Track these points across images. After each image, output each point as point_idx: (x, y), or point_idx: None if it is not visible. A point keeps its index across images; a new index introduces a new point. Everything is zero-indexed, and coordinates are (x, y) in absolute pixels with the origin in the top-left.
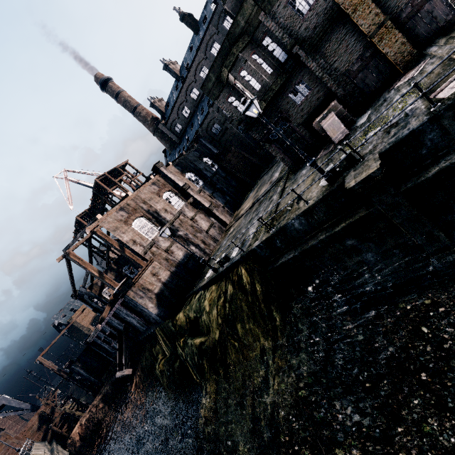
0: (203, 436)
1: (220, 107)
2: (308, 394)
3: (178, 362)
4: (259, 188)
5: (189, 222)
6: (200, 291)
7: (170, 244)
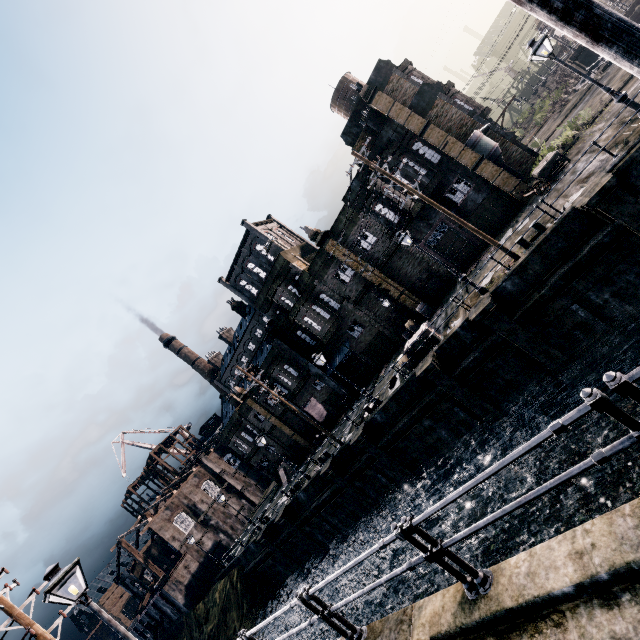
0: None
1: None
2: None
3: None
4: None
5: (221, 508)
6: (217, 582)
7: (202, 536)
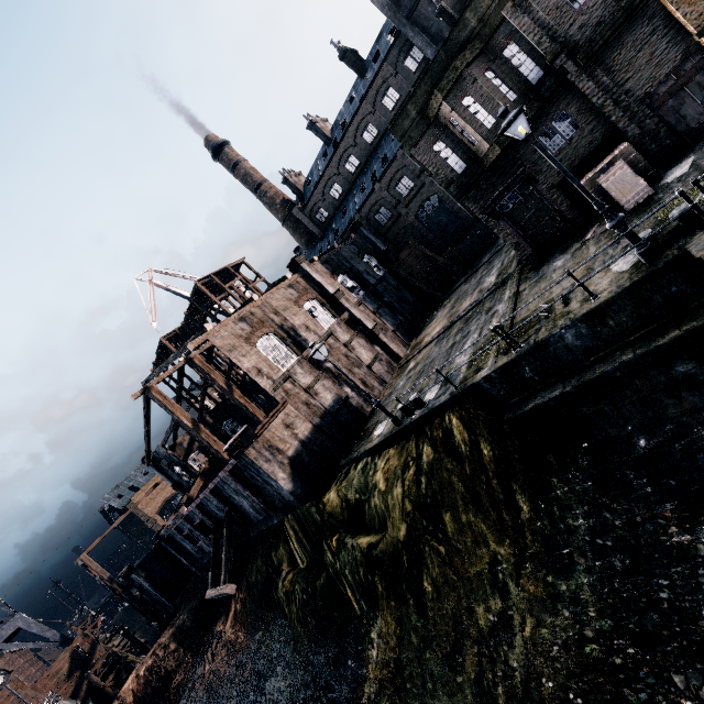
0: None
1: (391, 183)
2: (606, 654)
3: (322, 578)
4: (457, 302)
5: (342, 349)
6: (365, 458)
7: (313, 381)
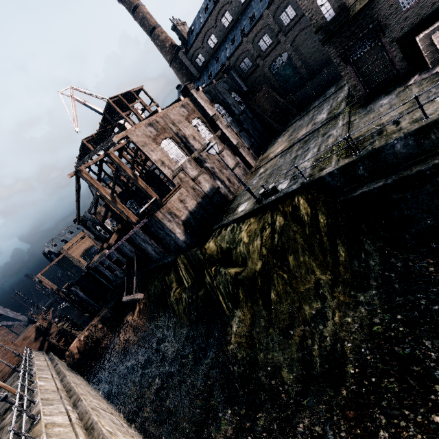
0: (236, 360)
1: (255, 38)
2: (386, 330)
3: (202, 291)
4: (294, 132)
5: (216, 155)
6: (232, 224)
7: (198, 174)
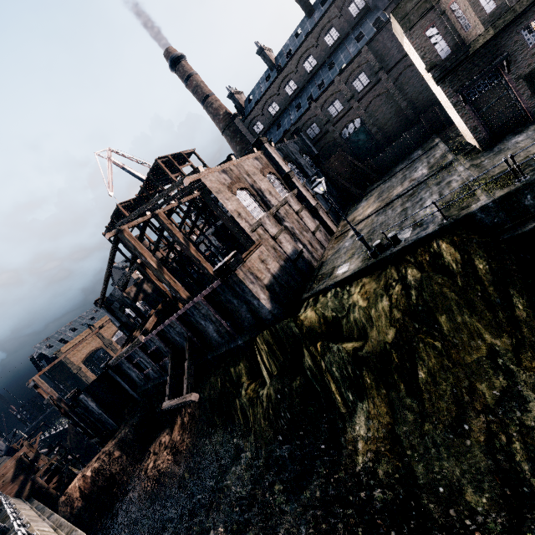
0: (377, 480)
1: (325, 104)
2: None
3: (298, 380)
4: (383, 193)
5: (294, 215)
6: (333, 289)
7: (278, 232)
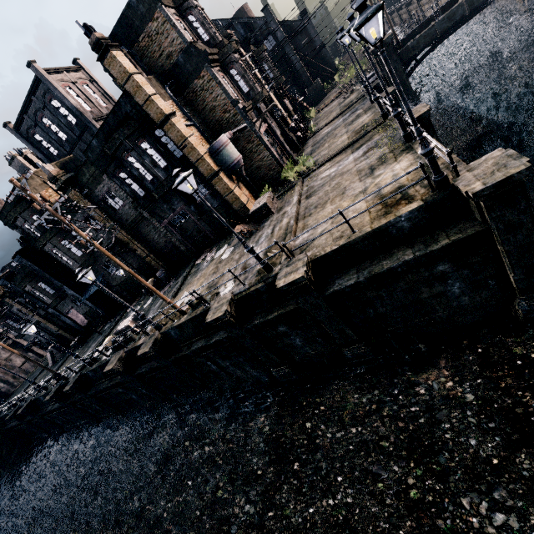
0: None
1: None
2: None
3: None
4: None
5: (3, 362)
6: None
7: None
